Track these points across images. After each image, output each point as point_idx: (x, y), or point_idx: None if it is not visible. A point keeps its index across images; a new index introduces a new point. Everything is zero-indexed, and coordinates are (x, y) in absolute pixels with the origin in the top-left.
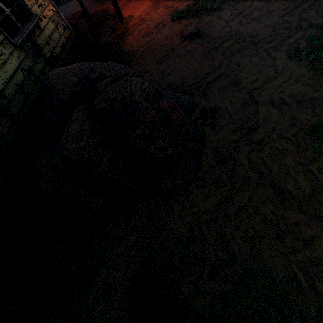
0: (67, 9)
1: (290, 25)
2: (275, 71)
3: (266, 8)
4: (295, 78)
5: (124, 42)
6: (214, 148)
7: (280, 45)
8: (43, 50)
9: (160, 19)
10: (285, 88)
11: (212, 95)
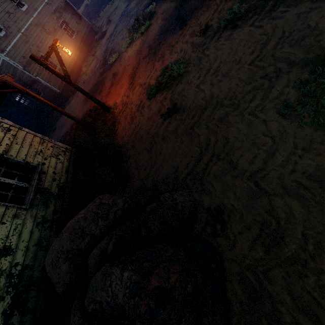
0: (71, 110)
1: (267, 72)
2: (273, 139)
3: (231, 57)
4: (303, 146)
5: (116, 134)
6: (237, 272)
7: (264, 101)
8: (51, 190)
9: (138, 100)
10: (295, 163)
11: (211, 186)
